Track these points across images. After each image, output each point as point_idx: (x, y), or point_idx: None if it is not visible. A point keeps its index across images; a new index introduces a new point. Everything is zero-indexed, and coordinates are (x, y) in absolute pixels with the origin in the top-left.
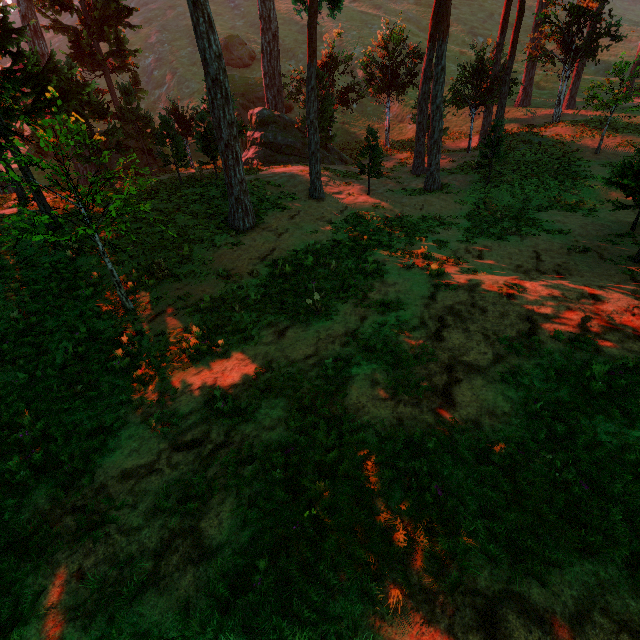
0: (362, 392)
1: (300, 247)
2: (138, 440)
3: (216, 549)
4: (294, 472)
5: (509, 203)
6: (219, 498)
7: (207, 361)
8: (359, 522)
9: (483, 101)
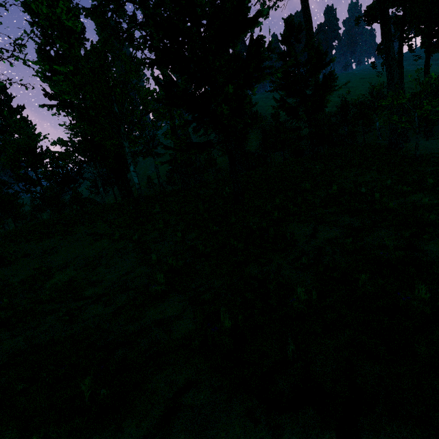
0: None
1: None
2: None
3: None
4: None
5: None
6: None
7: None
8: None
9: None
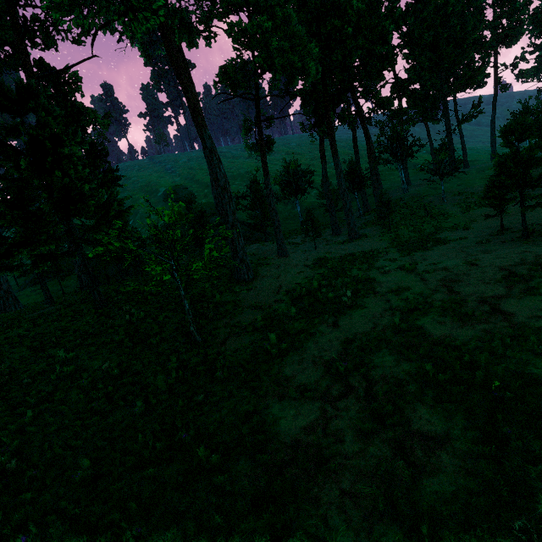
0: (439, 329)
1: (298, 281)
2: (291, 409)
3: (445, 434)
4: (450, 375)
5: (411, 235)
6: (409, 409)
7: (292, 355)
8: (533, 380)
9: (360, 187)
